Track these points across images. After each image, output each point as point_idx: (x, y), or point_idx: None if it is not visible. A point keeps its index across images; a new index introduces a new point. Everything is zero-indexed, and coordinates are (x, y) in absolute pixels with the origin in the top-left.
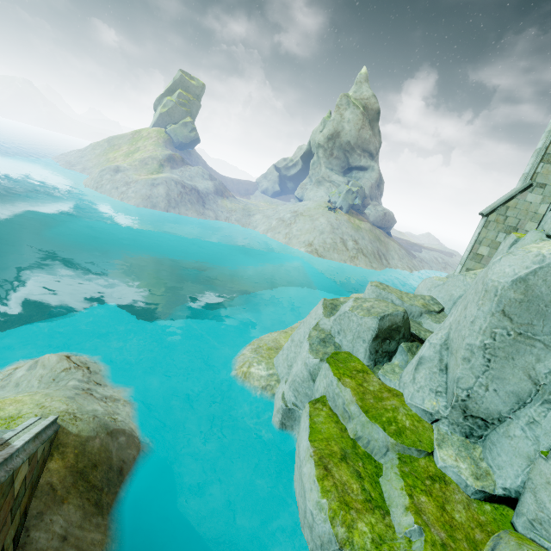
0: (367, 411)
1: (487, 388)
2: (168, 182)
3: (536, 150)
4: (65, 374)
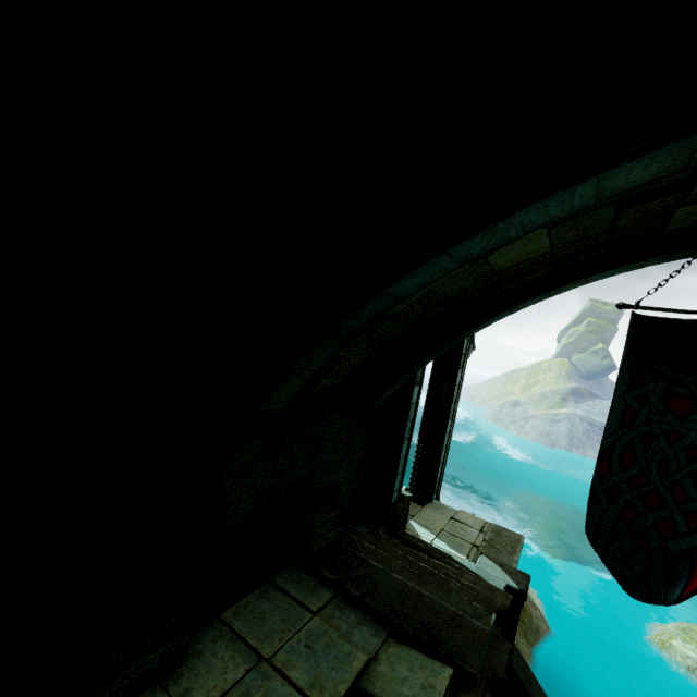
0: None
1: None
2: (571, 418)
3: None
4: None
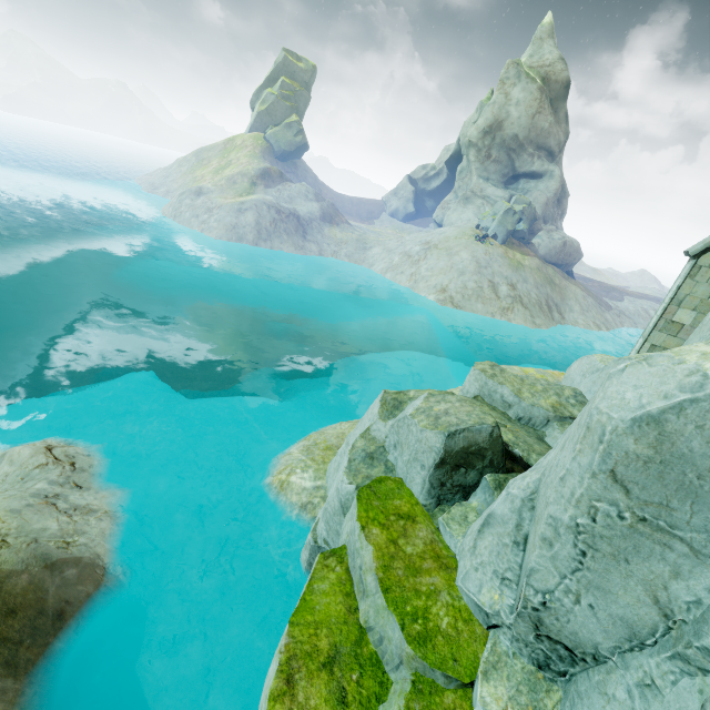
0: (387, 590)
1: (578, 599)
2: (258, 206)
3: None
4: (40, 471)
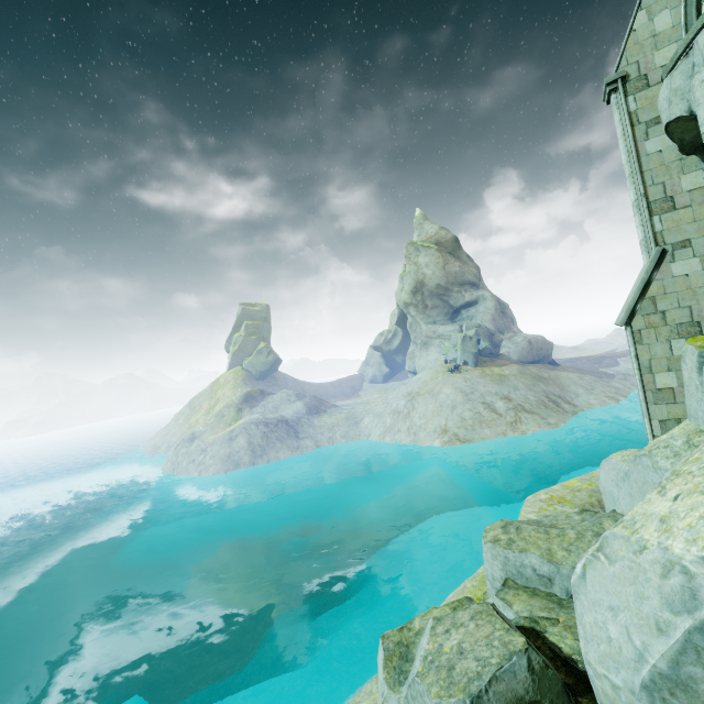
0: None
1: None
2: (247, 427)
3: (632, 204)
4: None
